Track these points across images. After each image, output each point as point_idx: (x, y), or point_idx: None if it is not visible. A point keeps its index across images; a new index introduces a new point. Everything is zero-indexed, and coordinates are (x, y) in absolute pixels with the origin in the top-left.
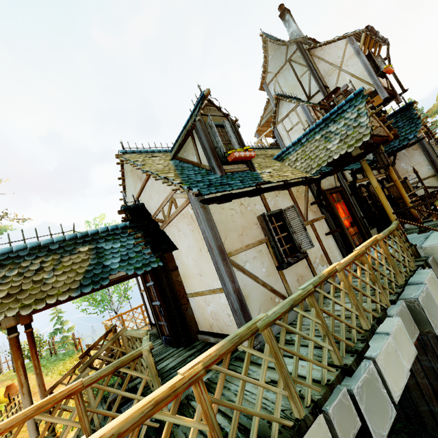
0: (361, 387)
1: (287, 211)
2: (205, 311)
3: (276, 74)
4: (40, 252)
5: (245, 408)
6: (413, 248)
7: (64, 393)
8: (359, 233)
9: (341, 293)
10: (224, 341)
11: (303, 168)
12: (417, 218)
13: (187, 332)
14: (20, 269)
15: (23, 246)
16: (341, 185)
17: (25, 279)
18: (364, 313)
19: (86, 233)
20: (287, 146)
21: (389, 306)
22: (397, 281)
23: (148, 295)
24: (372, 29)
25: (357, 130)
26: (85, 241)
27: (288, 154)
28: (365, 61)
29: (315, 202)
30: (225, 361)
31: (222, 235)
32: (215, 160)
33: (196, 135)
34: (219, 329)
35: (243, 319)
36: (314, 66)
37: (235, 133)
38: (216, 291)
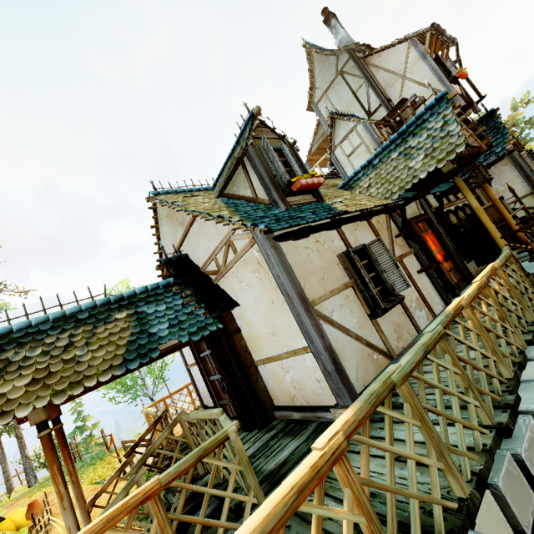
0: (527, 449)
1: (371, 245)
2: (283, 380)
3: (326, 90)
4: (66, 324)
5: (400, 489)
6: (532, 278)
7: (138, 498)
8: (455, 268)
9: (472, 335)
10: (358, 402)
11: (380, 194)
12: (526, 243)
13: (262, 409)
14: (44, 347)
15: (44, 318)
16: (426, 212)
17: (53, 359)
18: (503, 358)
19: (121, 296)
20: (355, 171)
21: (526, 348)
22: (526, 318)
23: (203, 369)
24: (438, 28)
25: (446, 141)
26: (121, 306)
27: (357, 180)
28: (434, 66)
29: (401, 233)
30: (365, 428)
31: (300, 280)
32: (277, 191)
33: (249, 164)
34: (304, 401)
35: (341, 383)
36: (372, 77)
37: (294, 157)
38: (298, 352)
